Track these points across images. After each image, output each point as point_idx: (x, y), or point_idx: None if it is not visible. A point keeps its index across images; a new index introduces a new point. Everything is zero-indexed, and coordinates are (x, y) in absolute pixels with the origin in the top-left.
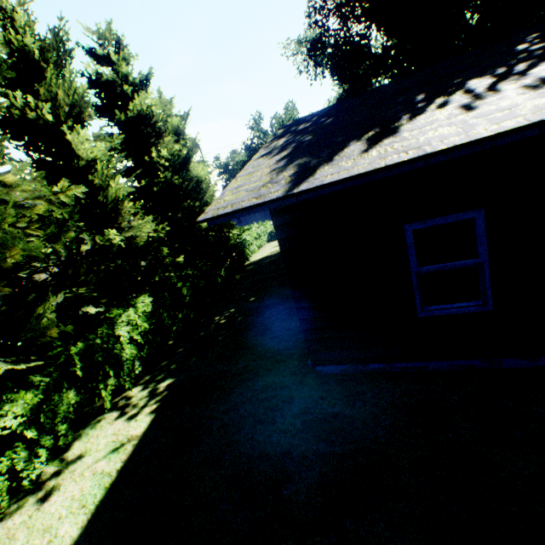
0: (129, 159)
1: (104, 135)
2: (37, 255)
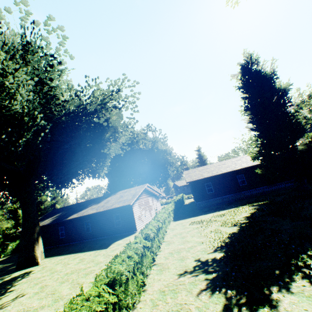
0: None
1: None
2: (3, 233)
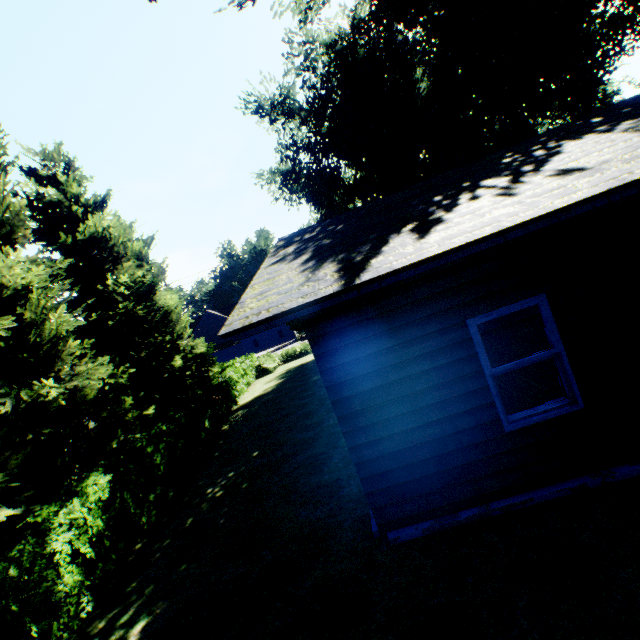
0: (74, 288)
1: (43, 259)
2: None
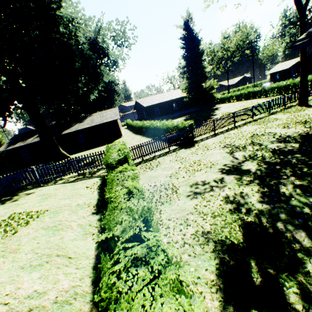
0: None
1: None
2: None
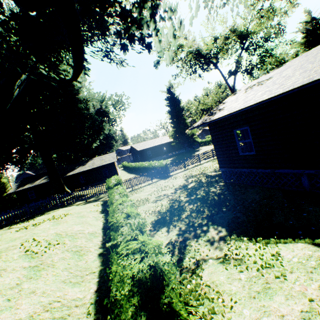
0: None
1: None
2: None
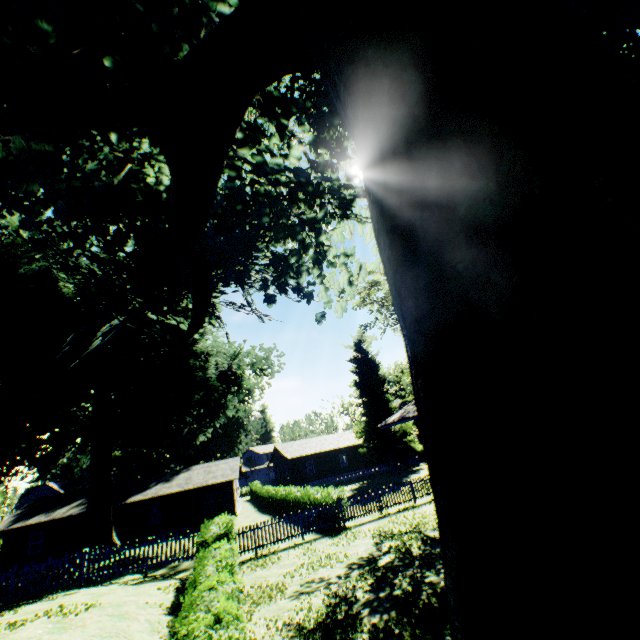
0: None
1: None
2: None
